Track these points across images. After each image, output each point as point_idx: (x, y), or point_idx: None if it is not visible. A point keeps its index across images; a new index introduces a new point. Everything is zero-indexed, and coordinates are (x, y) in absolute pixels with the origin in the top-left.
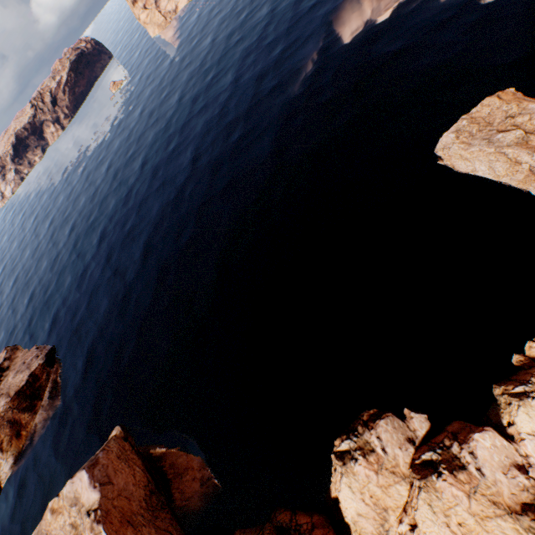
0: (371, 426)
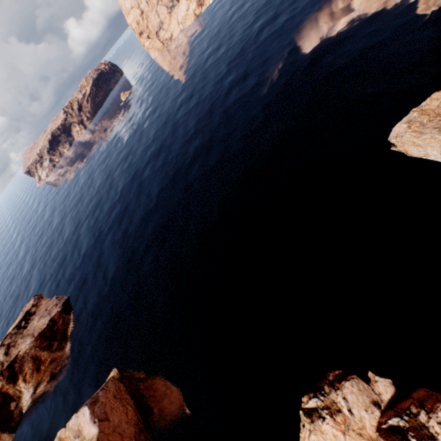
0: (337, 387)
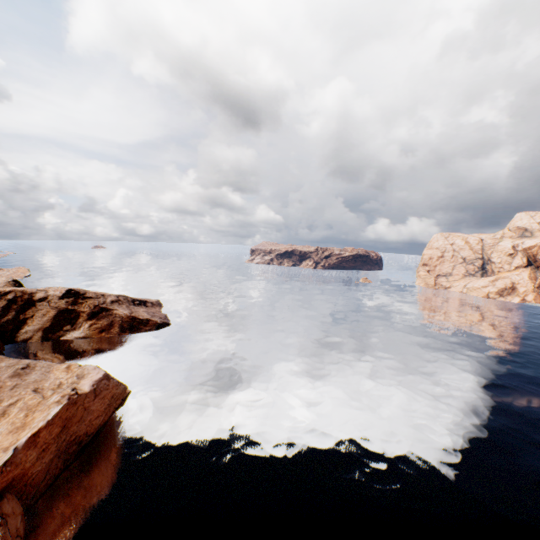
0: None
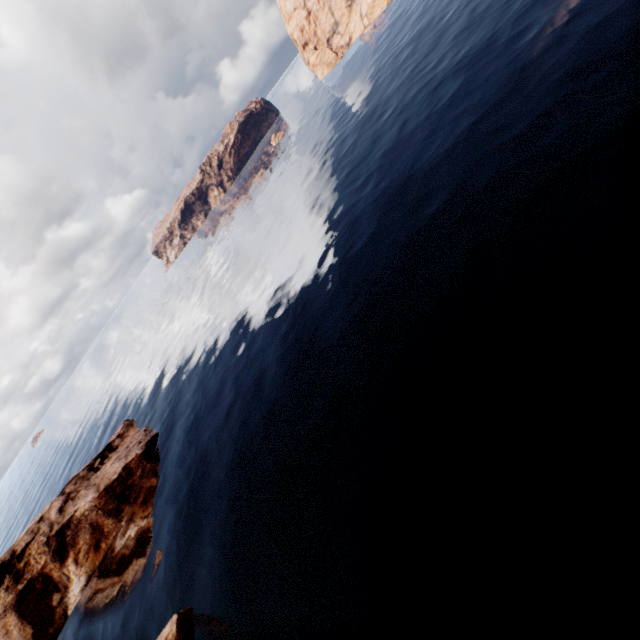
0: None
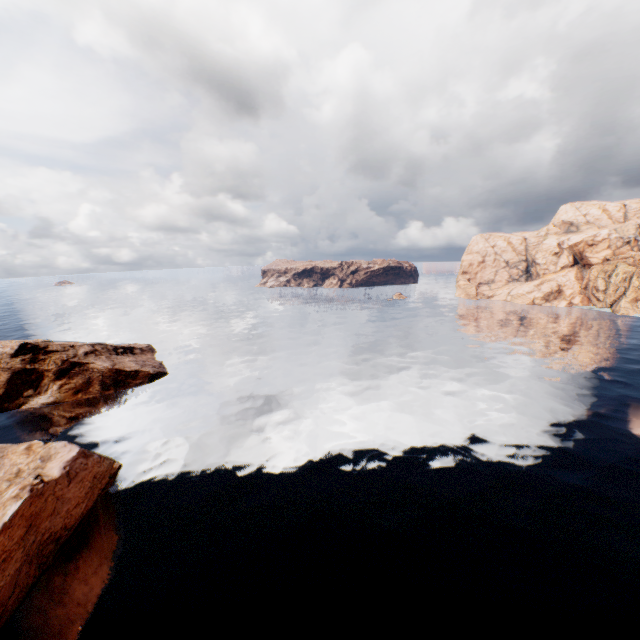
0: None
